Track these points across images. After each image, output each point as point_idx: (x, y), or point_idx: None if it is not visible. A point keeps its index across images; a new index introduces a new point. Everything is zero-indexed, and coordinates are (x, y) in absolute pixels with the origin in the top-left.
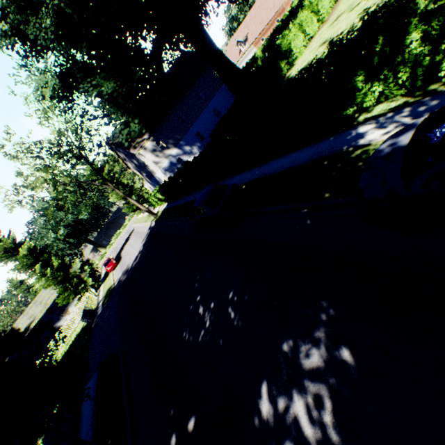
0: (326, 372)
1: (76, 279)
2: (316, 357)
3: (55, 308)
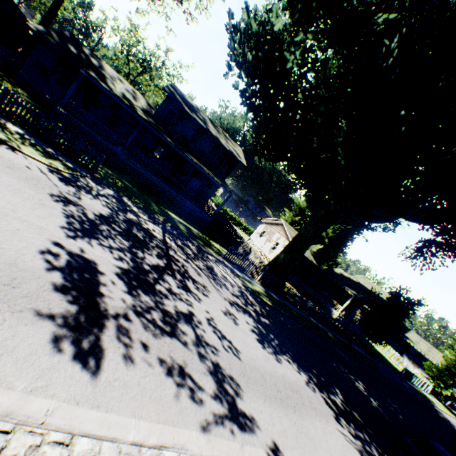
0: (368, 397)
1: (450, 381)
2: (372, 401)
3: (421, 360)
